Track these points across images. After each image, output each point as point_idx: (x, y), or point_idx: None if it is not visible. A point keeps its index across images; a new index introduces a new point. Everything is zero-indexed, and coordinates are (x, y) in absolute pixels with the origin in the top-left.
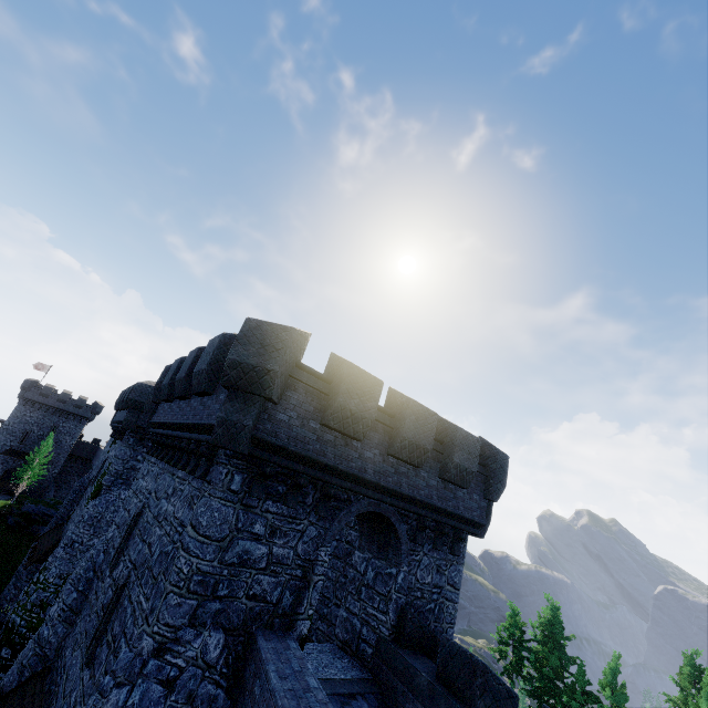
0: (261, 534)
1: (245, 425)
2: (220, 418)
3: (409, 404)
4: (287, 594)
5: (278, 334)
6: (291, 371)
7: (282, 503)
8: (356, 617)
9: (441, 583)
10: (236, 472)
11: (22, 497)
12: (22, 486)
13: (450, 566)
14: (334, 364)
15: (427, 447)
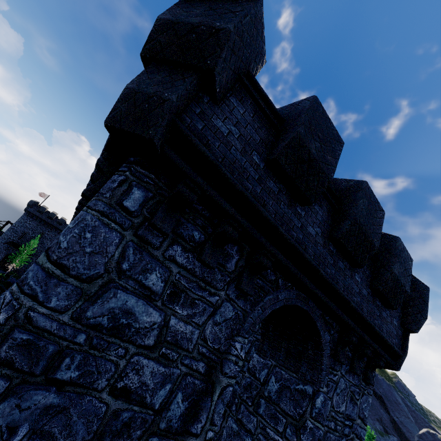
0: (156, 292)
1: (163, 98)
2: (128, 90)
3: (362, 185)
4: (178, 397)
5: (236, 0)
6: (241, 72)
7: (195, 257)
8: (250, 436)
9: (353, 415)
10: (136, 184)
11: (12, 273)
12: (14, 266)
13: (362, 396)
14: (285, 110)
15: (374, 243)
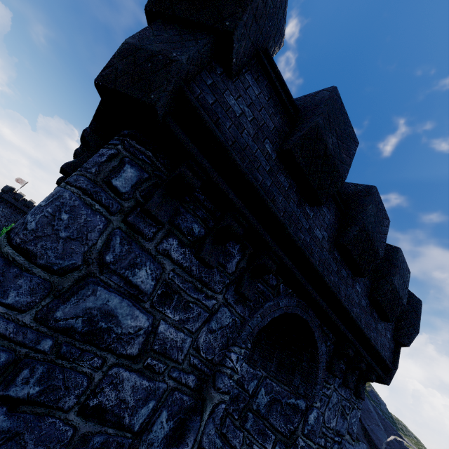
0: (145, 291)
1: (171, 58)
2: (127, 44)
3: (372, 190)
4: (162, 417)
5: None
6: (259, 47)
7: (193, 253)
8: None
9: (343, 430)
10: (129, 161)
11: None
12: None
13: (352, 411)
14: (299, 101)
15: (379, 252)
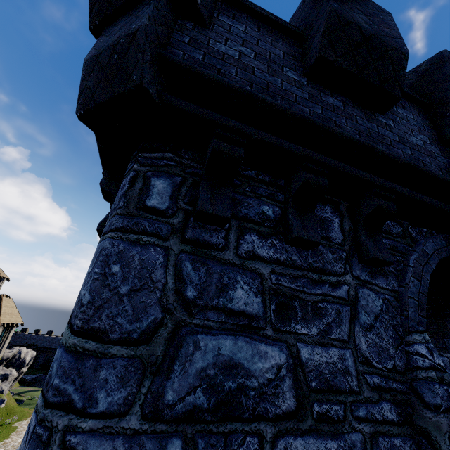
0: (256, 315)
1: (132, 31)
2: (87, 61)
3: (443, 56)
4: None
5: None
6: None
7: (282, 240)
8: None
9: None
10: (152, 174)
11: None
12: None
13: None
14: None
15: None
